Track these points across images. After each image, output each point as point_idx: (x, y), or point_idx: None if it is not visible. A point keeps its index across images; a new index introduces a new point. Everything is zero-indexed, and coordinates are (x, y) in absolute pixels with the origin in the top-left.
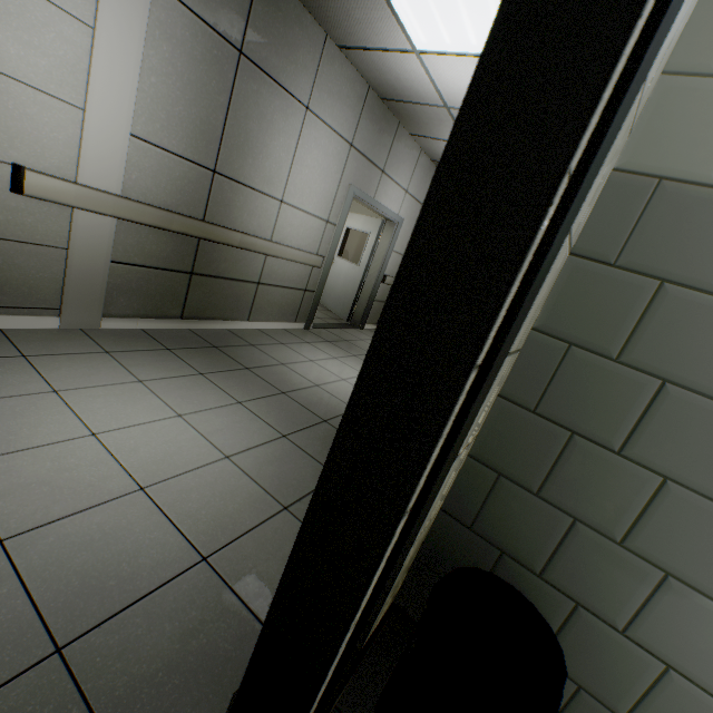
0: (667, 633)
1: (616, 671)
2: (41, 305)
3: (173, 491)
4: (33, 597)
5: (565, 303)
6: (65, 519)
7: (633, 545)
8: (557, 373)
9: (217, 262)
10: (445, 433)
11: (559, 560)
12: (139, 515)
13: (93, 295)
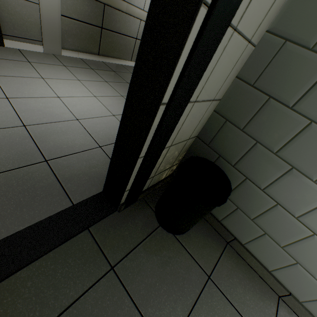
0: (282, 191)
1: (255, 203)
2: (33, 38)
3: (90, 123)
4: (37, 145)
5: (292, 9)
6: (47, 124)
7: (281, 154)
8: (272, 61)
9: (114, 22)
10: (184, 56)
11: (244, 160)
12: (76, 128)
13: (55, 35)
